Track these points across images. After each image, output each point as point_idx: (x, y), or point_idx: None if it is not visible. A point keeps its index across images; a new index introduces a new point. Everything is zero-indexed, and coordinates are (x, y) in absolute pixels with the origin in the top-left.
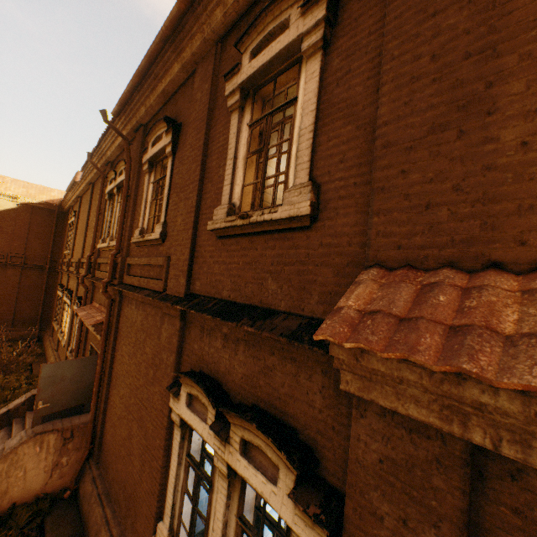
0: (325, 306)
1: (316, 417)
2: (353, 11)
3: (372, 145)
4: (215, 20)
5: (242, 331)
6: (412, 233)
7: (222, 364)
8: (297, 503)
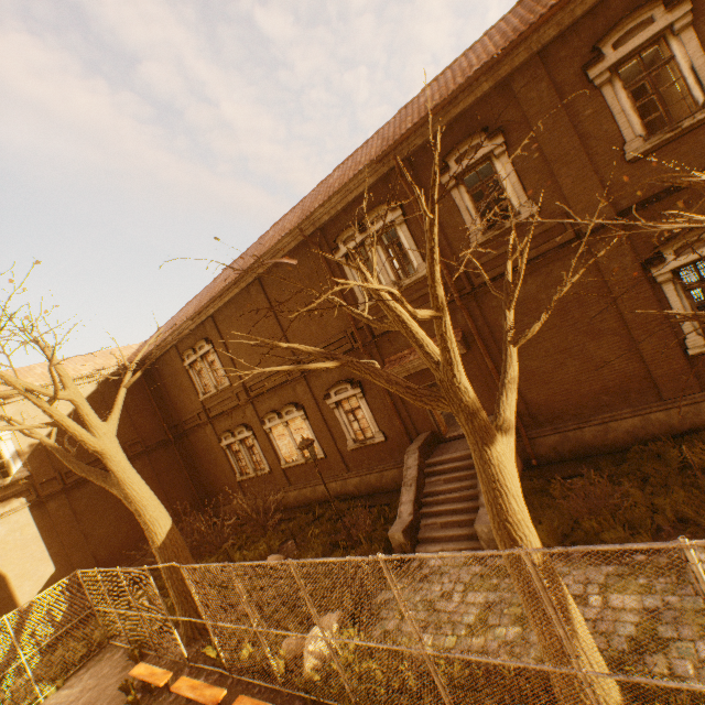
0: None
1: None
2: (704, 3)
3: None
4: (545, 38)
5: None
6: None
7: None
8: None
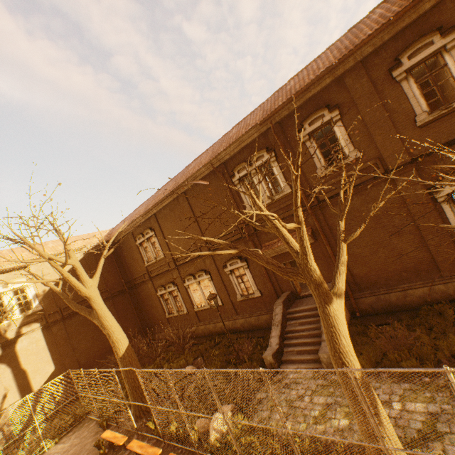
0: None
1: None
2: None
3: None
4: (365, 52)
5: None
6: None
7: None
8: None
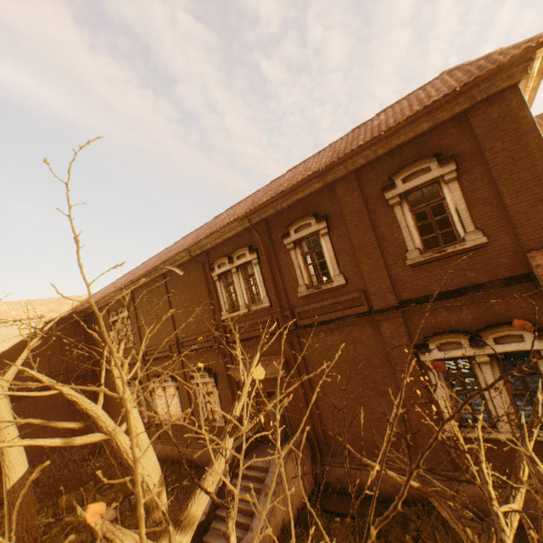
0: (509, 272)
1: (526, 310)
2: (466, 166)
3: (503, 213)
4: (358, 163)
5: (462, 300)
6: (540, 237)
7: (452, 321)
8: (540, 337)
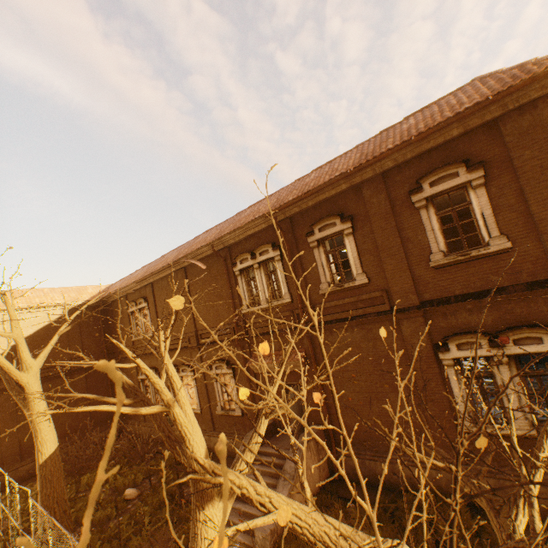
0: (531, 276)
1: (546, 314)
2: (494, 172)
3: (529, 219)
4: (386, 166)
5: (484, 302)
6: None
7: (472, 322)
8: None
